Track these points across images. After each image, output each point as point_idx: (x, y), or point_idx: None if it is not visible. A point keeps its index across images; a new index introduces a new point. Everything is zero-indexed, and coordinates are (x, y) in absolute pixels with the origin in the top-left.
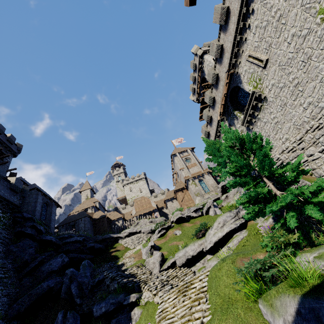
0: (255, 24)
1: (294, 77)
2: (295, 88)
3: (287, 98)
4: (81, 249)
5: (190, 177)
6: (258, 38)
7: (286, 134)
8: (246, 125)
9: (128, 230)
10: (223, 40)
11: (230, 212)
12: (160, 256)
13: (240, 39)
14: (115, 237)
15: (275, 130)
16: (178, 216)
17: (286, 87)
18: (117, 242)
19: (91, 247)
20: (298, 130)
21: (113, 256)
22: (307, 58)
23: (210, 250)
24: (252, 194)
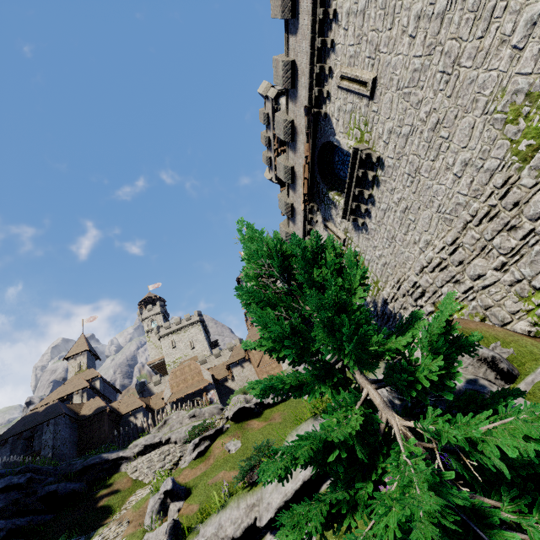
0: (346, 7)
1: (430, 109)
2: (433, 134)
3: (420, 156)
4: (21, 504)
5: None
6: (354, 37)
7: (425, 232)
8: (351, 217)
9: (143, 439)
10: (294, 52)
11: (315, 422)
12: (168, 532)
13: (323, 44)
14: (112, 460)
15: (404, 226)
16: (237, 406)
17: (416, 134)
18: (118, 471)
19: (48, 495)
20: (448, 223)
21: (101, 508)
22: (452, 64)
23: (271, 527)
24: (314, 443)
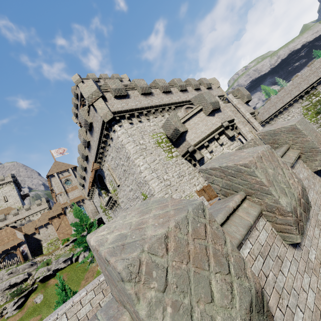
0: (112, 155)
1: None
2: None
3: None
4: None
5: (68, 205)
6: (114, 165)
7: None
8: (108, 208)
9: None
10: (90, 138)
11: None
12: None
13: (102, 152)
14: None
15: None
16: (42, 276)
17: None
18: None
19: None
20: None
21: None
22: None
23: None
24: None
